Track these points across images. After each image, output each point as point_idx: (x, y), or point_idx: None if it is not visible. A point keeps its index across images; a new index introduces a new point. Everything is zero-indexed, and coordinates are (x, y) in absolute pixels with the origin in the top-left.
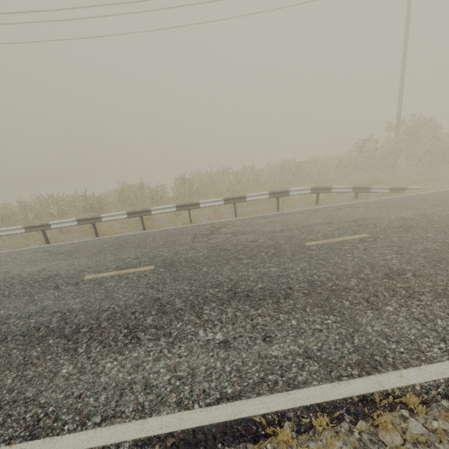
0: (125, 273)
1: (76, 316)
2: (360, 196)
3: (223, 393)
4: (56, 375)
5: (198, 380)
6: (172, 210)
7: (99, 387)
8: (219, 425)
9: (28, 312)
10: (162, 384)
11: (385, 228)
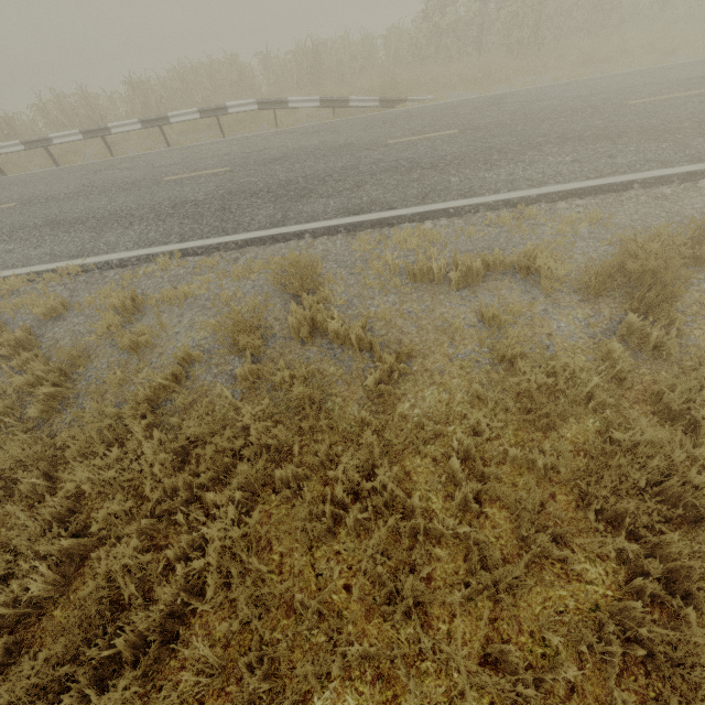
0: None
1: None
2: (346, 114)
3: None
4: None
5: None
6: (77, 138)
7: None
8: None
9: None
10: None
11: (259, 160)
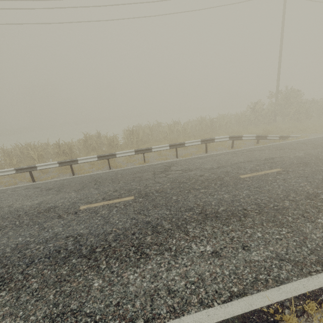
0: (113, 203)
1: (87, 239)
2: (259, 142)
3: (231, 291)
4: (90, 289)
5: (208, 283)
6: (131, 153)
7: (131, 295)
8: (239, 317)
9: (44, 238)
10: (181, 289)
11: (290, 164)
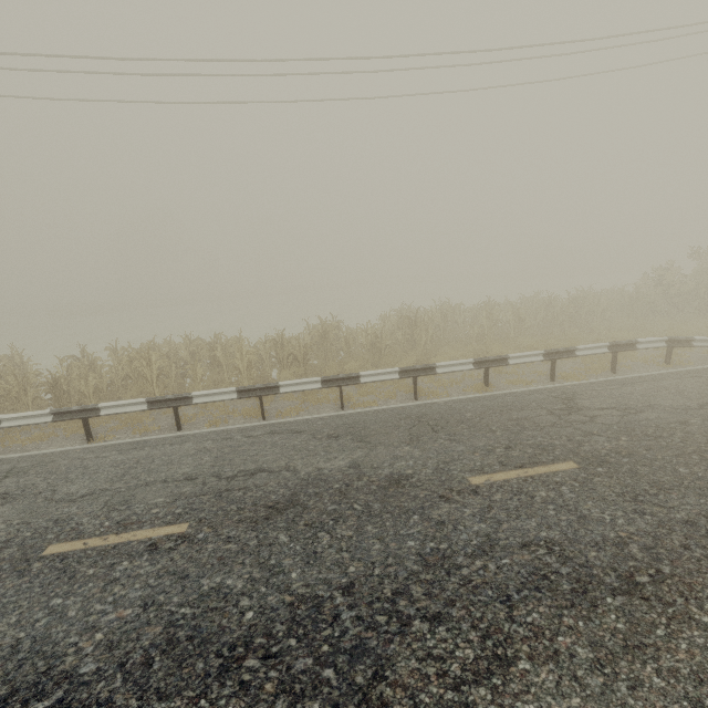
0: (539, 474)
1: (581, 553)
2: None
3: None
4: None
5: None
6: (467, 367)
7: None
8: None
9: (469, 545)
10: None
11: None
